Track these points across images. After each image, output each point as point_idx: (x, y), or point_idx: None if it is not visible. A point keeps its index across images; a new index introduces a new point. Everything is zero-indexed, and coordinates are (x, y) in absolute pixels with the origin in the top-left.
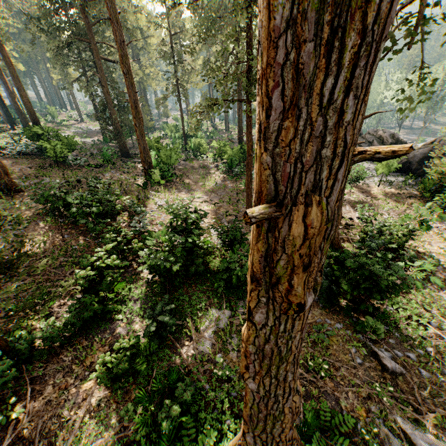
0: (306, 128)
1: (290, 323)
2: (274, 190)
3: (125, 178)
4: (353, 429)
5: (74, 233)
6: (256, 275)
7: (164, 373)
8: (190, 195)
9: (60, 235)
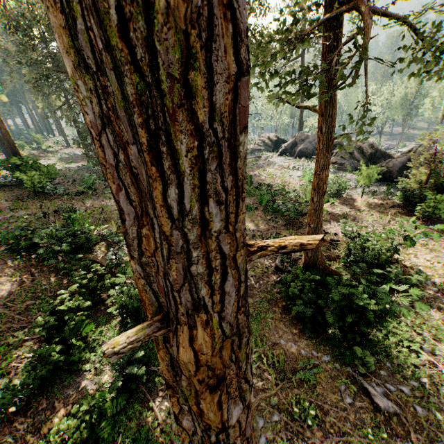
0: (162, 243)
1: (223, 432)
2: (156, 301)
3: (106, 204)
4: None
5: (45, 270)
6: (169, 383)
7: (132, 435)
8: None
9: (30, 274)
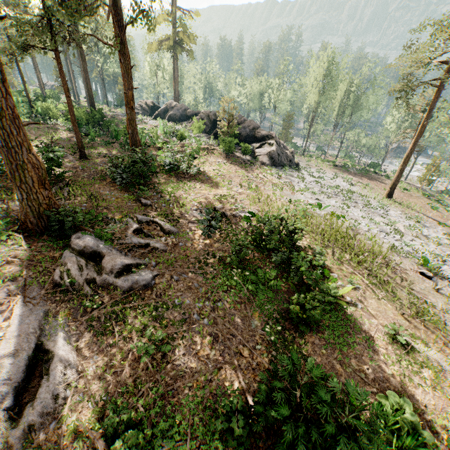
0: None
1: None
2: None
3: None
4: (110, 221)
5: None
6: None
7: None
8: None
9: None
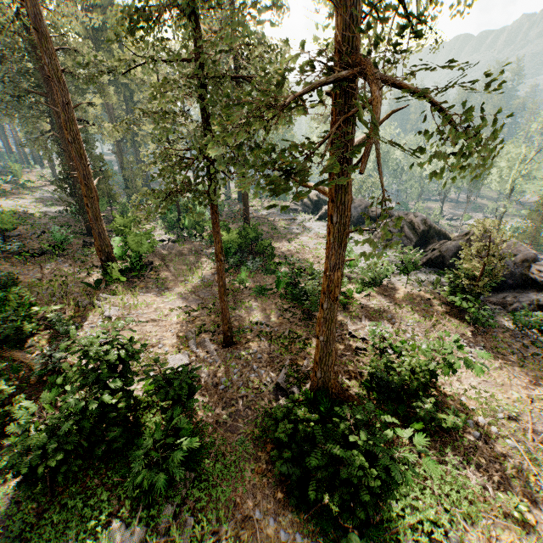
0: None
1: None
2: None
3: (73, 271)
4: None
5: None
6: None
7: None
8: (160, 298)
9: None
